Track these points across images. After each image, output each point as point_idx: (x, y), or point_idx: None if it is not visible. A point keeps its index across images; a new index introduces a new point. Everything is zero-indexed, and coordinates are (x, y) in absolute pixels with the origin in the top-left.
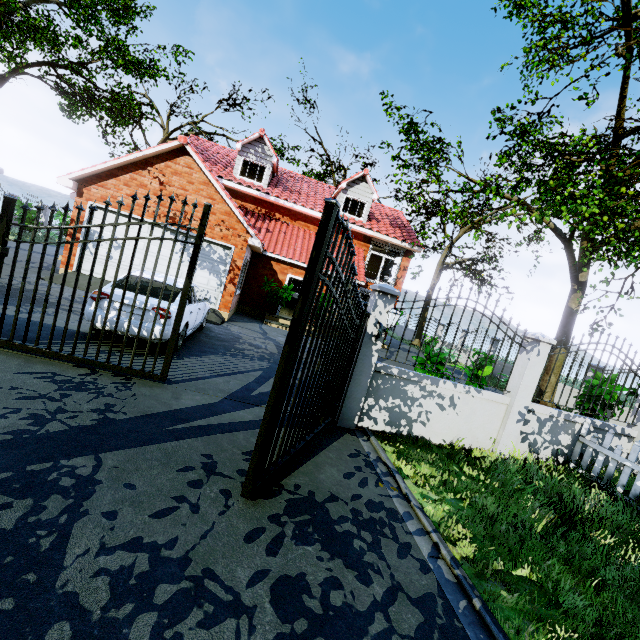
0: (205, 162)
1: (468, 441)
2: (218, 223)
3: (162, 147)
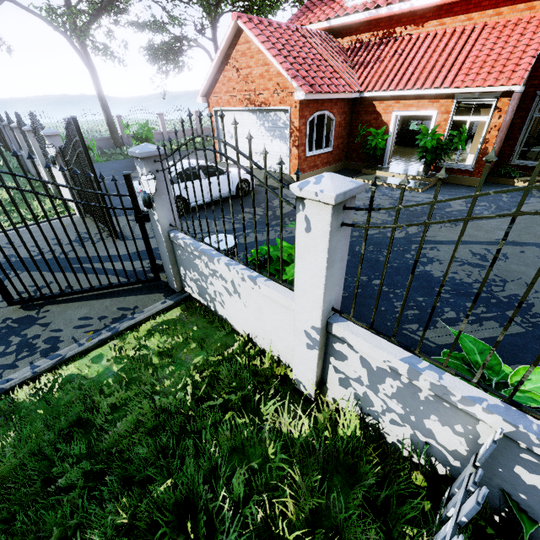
0: (255, 27)
1: (267, 344)
2: (275, 88)
3: (227, 36)
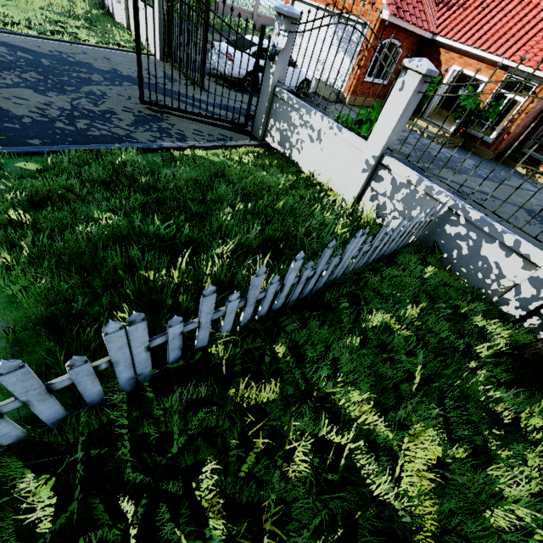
0: None
1: (326, 179)
2: None
3: None
